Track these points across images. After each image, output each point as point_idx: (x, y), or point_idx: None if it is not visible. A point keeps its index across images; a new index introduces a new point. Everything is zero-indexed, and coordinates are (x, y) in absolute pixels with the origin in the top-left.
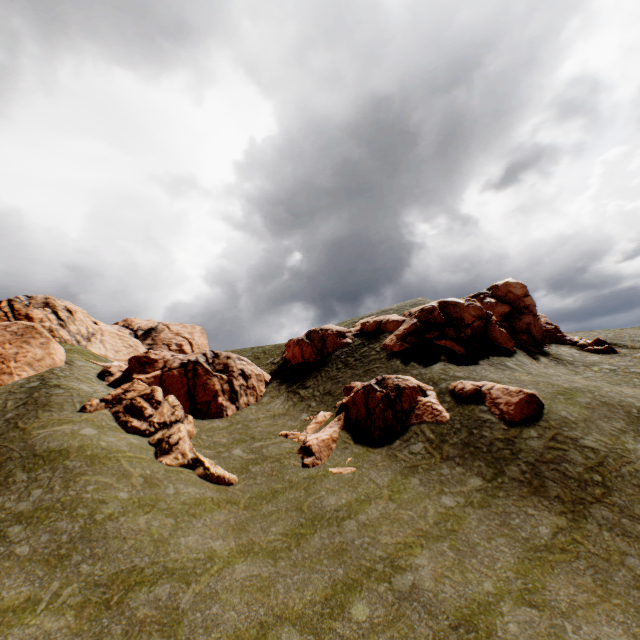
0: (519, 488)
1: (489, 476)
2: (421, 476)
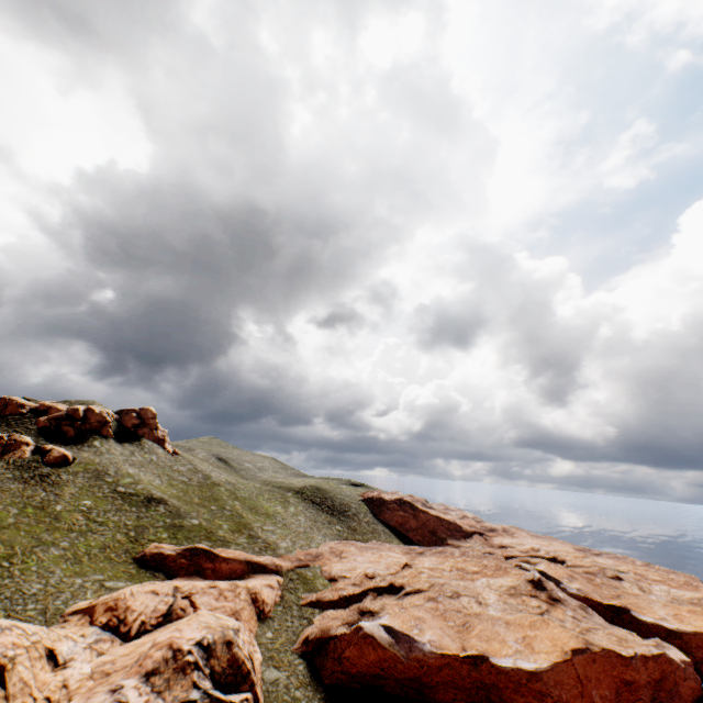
0: (23, 479)
1: (17, 475)
2: None
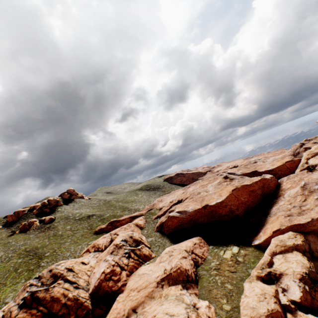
0: (42, 231)
1: (39, 231)
2: (29, 234)
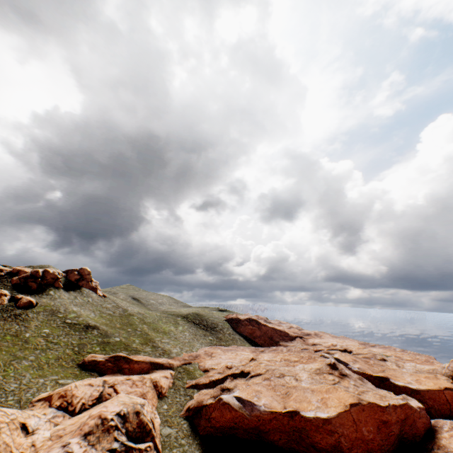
0: (3, 318)
1: None
2: None
